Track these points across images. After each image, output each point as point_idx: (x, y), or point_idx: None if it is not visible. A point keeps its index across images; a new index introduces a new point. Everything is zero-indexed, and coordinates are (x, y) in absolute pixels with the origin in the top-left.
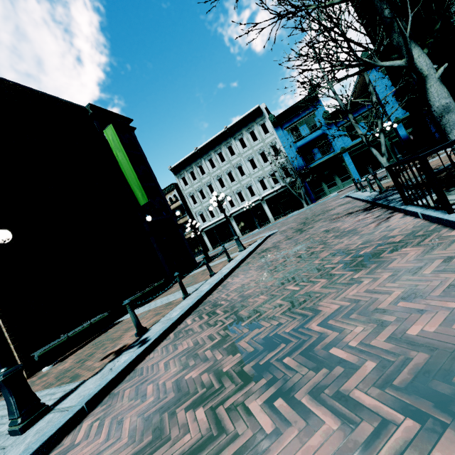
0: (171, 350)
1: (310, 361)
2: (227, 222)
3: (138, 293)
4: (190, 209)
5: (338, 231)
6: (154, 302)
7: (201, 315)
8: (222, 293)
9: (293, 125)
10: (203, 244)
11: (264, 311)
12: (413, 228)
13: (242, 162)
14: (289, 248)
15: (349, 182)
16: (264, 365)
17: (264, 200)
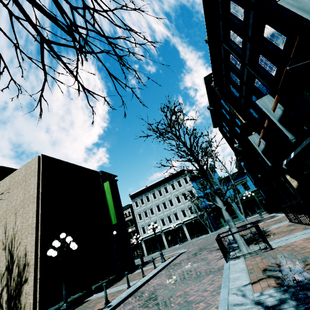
0: (122, 309)
1: (165, 307)
2: (159, 235)
3: (101, 282)
4: (136, 222)
5: (205, 260)
6: (109, 290)
7: (136, 296)
8: (147, 287)
9: (201, 181)
10: (141, 249)
11: (160, 295)
12: (221, 266)
13: (172, 197)
14: (184, 266)
15: (237, 220)
16: (154, 309)
17: (184, 223)
